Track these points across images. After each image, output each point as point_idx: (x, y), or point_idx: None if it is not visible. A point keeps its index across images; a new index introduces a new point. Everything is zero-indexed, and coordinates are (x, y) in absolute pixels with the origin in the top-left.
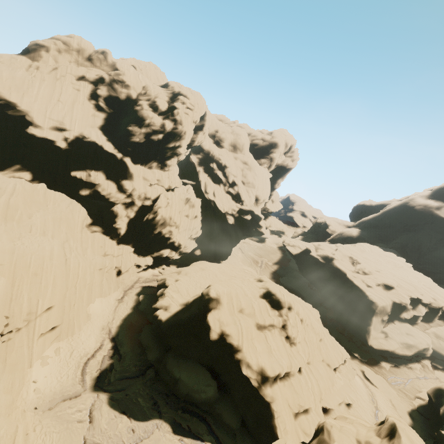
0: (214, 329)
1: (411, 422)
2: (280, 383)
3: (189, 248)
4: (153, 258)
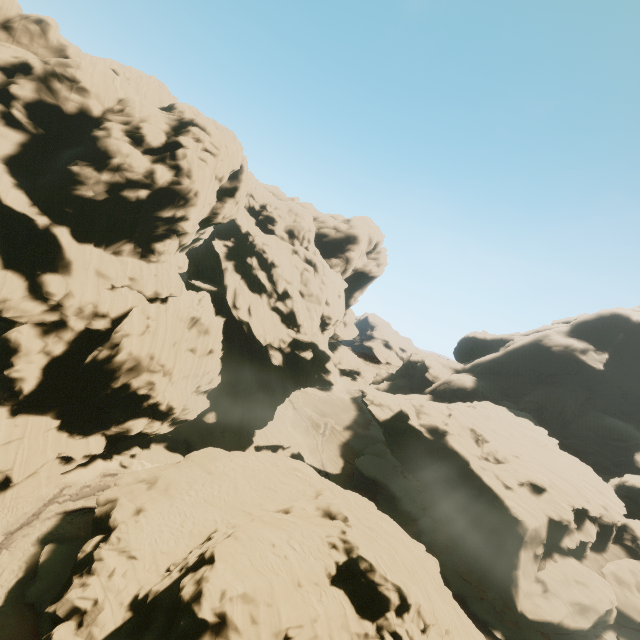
0: None
1: None
2: None
3: (192, 412)
4: (108, 438)
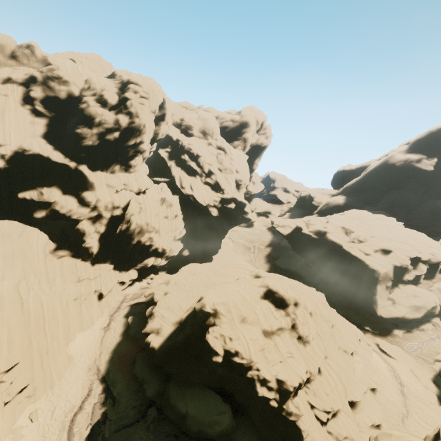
0: (215, 352)
1: (438, 391)
2: (301, 394)
3: (175, 251)
4: (137, 270)
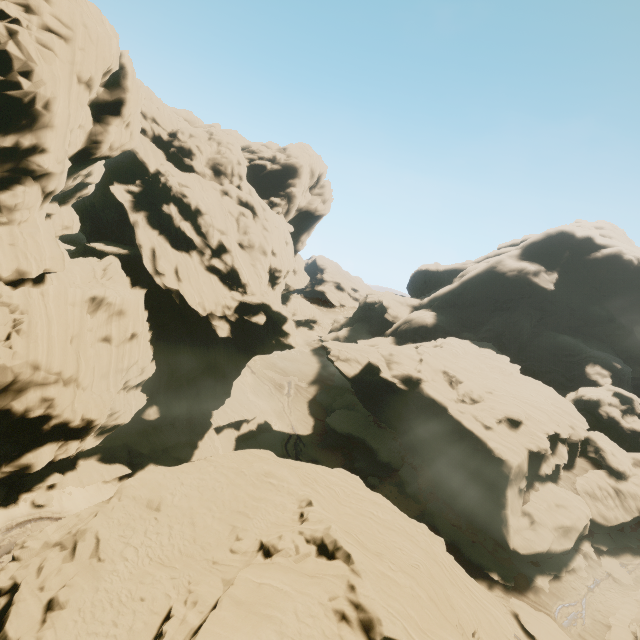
0: None
1: None
2: None
3: (123, 414)
4: None
